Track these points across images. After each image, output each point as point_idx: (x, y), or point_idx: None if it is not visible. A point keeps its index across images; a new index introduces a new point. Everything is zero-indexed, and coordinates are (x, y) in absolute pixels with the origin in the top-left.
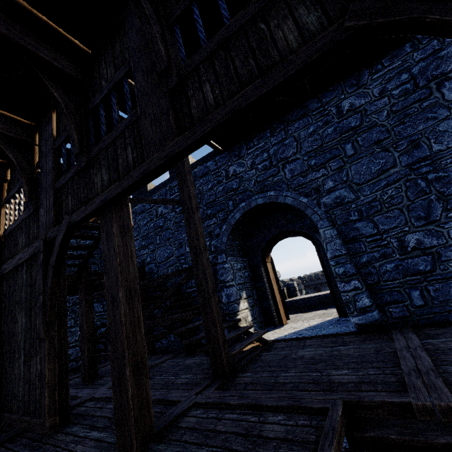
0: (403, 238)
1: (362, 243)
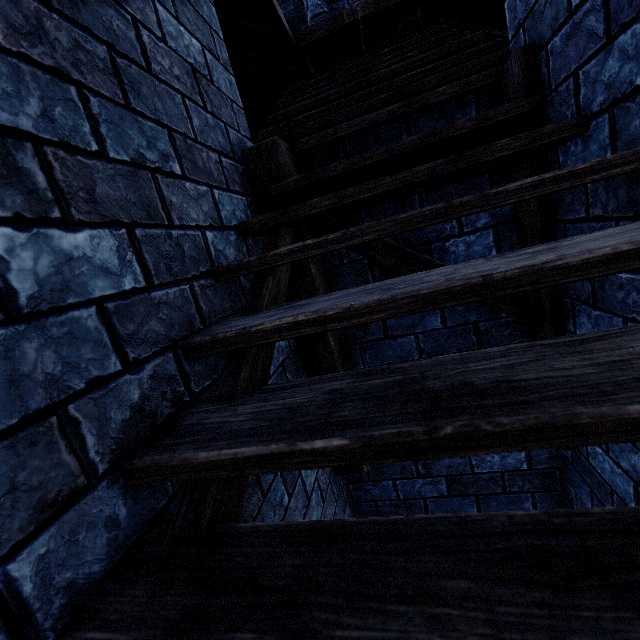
0: None
1: (346, 1)
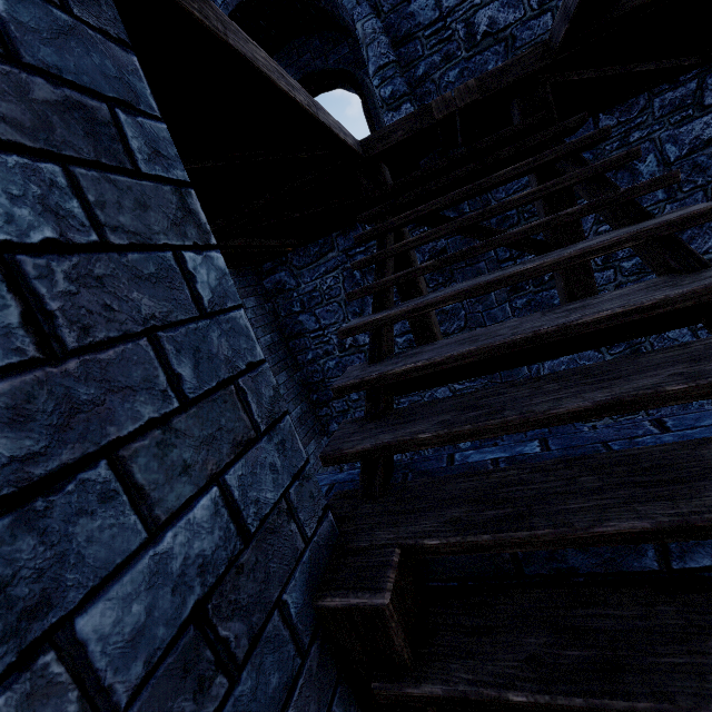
0: (473, 19)
1: (419, 41)
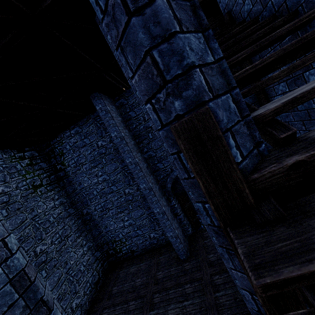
0: None
1: None
